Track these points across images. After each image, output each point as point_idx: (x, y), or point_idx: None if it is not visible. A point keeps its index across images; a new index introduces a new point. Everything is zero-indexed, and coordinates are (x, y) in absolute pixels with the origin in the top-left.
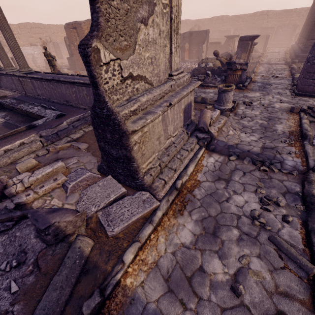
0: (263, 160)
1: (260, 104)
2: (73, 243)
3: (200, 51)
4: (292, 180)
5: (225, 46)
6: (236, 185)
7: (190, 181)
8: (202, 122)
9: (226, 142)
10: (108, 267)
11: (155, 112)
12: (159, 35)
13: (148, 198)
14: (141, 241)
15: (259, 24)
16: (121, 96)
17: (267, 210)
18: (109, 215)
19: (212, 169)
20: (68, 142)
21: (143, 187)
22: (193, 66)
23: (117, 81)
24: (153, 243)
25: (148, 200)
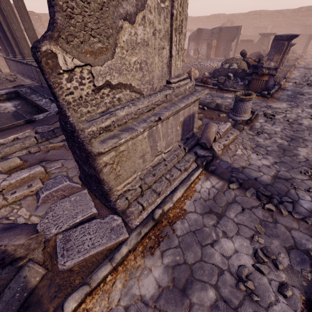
0: (271, 194)
1: (285, 118)
2: (21, 269)
3: (228, 49)
4: (304, 231)
5: (258, 44)
6: (229, 224)
7: (174, 210)
8: (204, 137)
9: (231, 163)
10: (51, 306)
11: (134, 130)
12: (154, 35)
13: (118, 225)
14: (92, 285)
15: (302, 21)
16: (94, 107)
17: (259, 271)
18: (68, 241)
19: (205, 196)
20: (62, 142)
21: (116, 211)
22: (217, 65)
23: (88, 91)
24: (107, 288)
25: (117, 229)
